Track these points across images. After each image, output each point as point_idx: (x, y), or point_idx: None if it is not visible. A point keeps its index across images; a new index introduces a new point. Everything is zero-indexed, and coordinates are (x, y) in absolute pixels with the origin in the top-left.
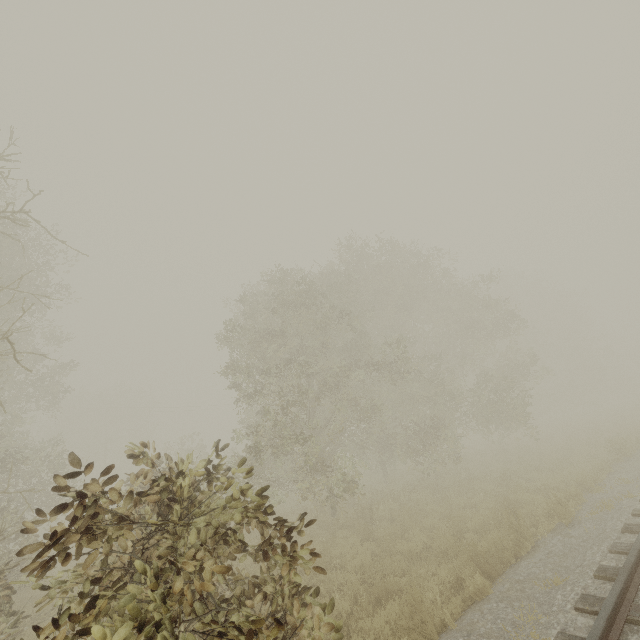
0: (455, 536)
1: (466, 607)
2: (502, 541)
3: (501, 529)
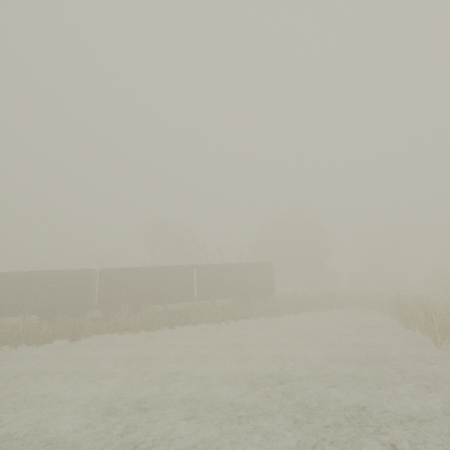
0: None
1: None
2: None
3: None
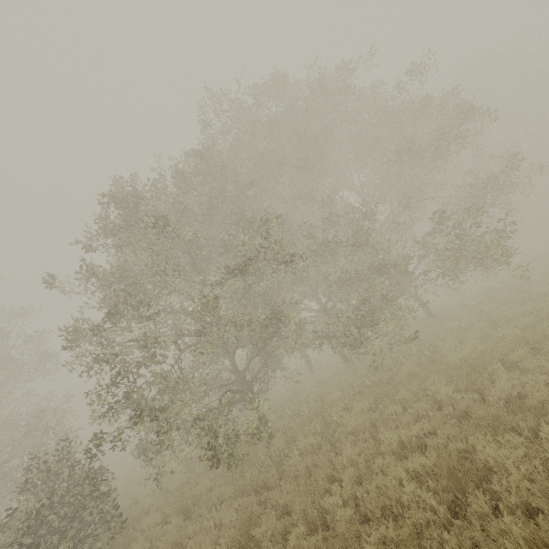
0: None
1: None
2: None
3: None
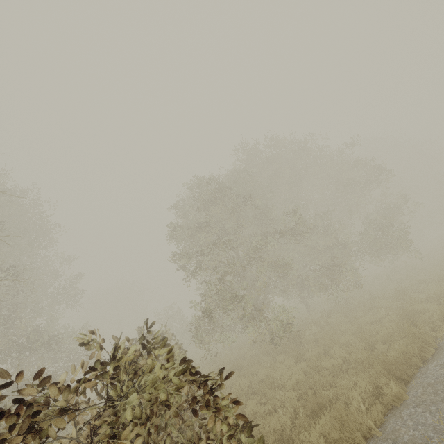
0: (368, 348)
1: (387, 411)
2: (408, 349)
3: (405, 338)
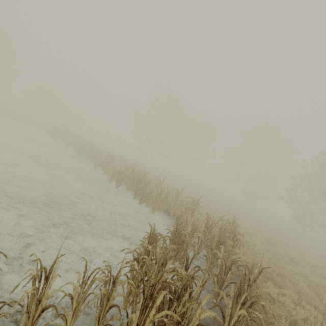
0: None
1: None
2: None
3: None
